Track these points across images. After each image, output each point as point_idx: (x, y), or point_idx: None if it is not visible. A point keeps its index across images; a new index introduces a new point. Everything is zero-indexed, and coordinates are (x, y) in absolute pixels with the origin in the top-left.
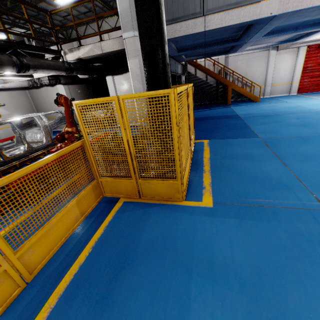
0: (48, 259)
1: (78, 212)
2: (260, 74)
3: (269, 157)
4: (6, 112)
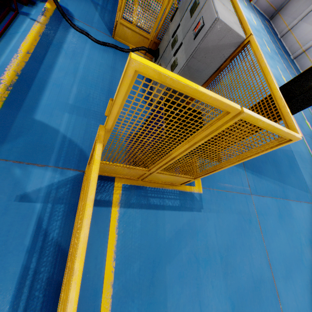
0: None
1: None
2: None
3: None
4: None
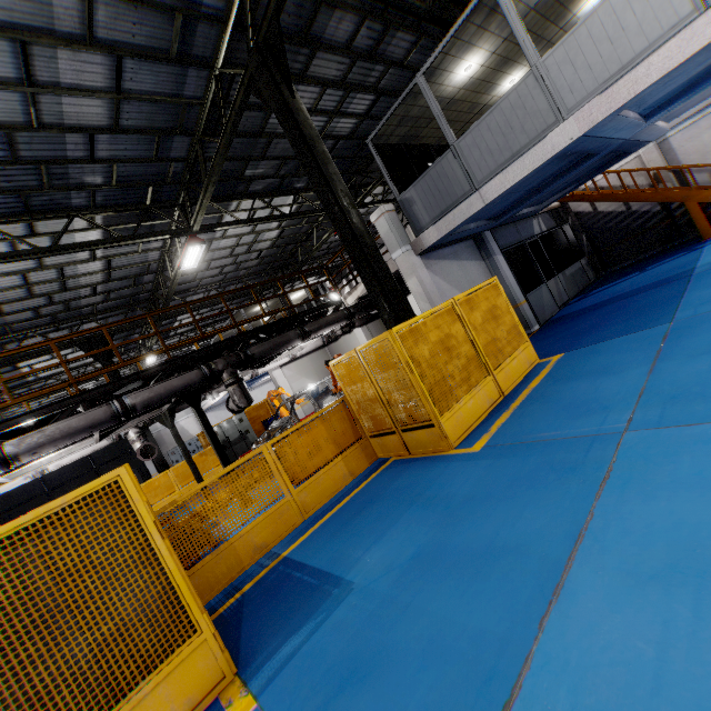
0: (320, 507)
1: (346, 470)
2: None
3: (637, 363)
4: (308, 381)
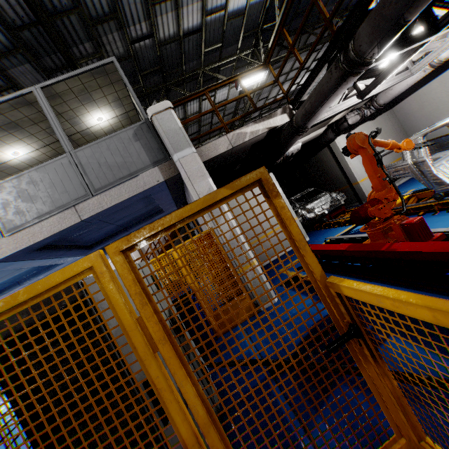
0: None
1: None
2: None
3: None
4: None
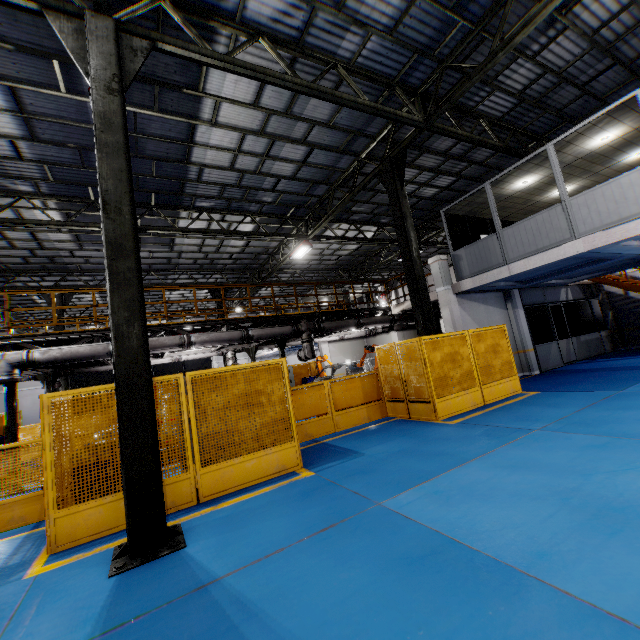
0: (345, 429)
1: (366, 415)
2: None
3: (575, 406)
4: (344, 359)
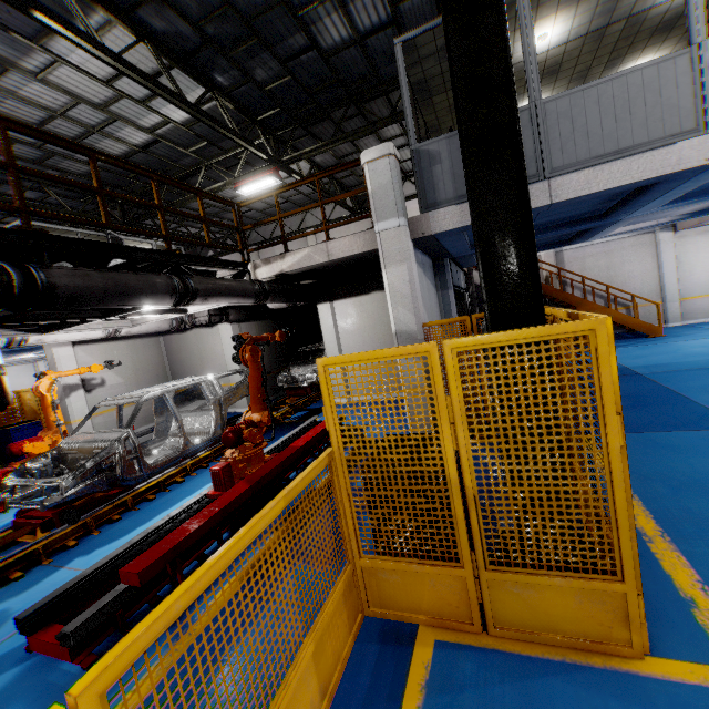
0: None
1: (314, 685)
2: (645, 278)
3: None
4: (116, 379)
